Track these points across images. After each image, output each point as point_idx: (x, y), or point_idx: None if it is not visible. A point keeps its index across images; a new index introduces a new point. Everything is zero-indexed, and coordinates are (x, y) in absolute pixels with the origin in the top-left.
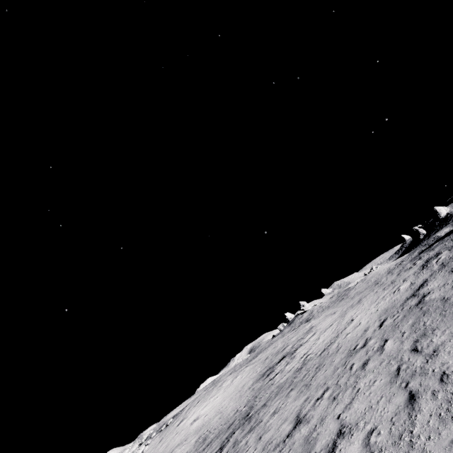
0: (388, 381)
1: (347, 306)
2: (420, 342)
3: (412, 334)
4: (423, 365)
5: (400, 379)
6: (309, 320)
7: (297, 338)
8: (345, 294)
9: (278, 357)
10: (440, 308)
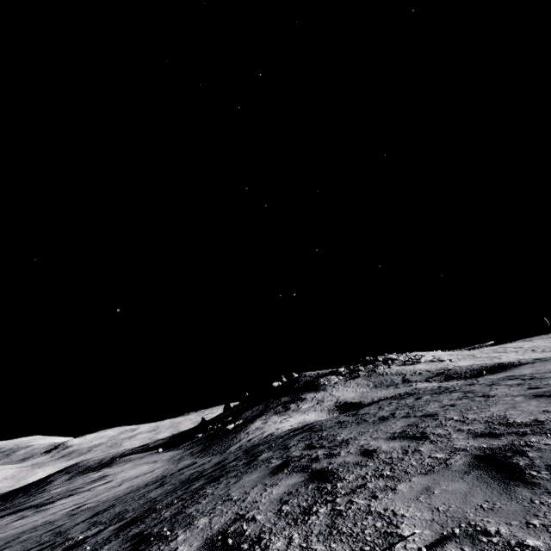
0: None
1: None
2: None
3: None
4: None
5: None
6: None
7: None
8: None
9: None
10: None
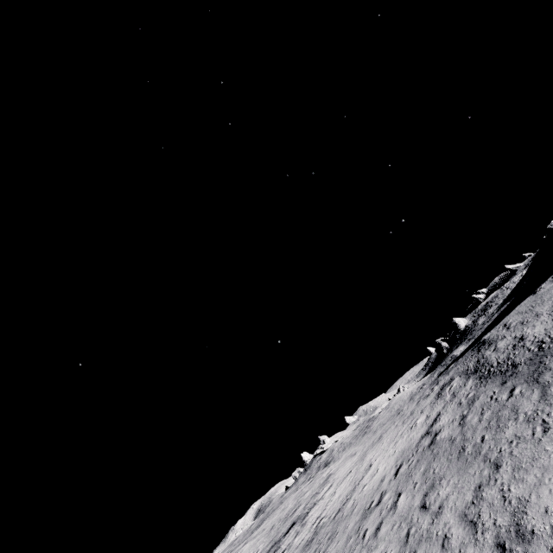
0: (398, 552)
1: (368, 444)
2: (429, 495)
3: (422, 485)
4: (429, 527)
5: (408, 548)
6: (328, 464)
7: (311, 493)
8: (368, 426)
9: (287, 524)
10: (448, 451)
